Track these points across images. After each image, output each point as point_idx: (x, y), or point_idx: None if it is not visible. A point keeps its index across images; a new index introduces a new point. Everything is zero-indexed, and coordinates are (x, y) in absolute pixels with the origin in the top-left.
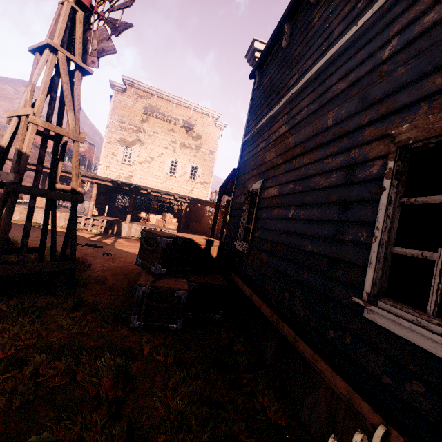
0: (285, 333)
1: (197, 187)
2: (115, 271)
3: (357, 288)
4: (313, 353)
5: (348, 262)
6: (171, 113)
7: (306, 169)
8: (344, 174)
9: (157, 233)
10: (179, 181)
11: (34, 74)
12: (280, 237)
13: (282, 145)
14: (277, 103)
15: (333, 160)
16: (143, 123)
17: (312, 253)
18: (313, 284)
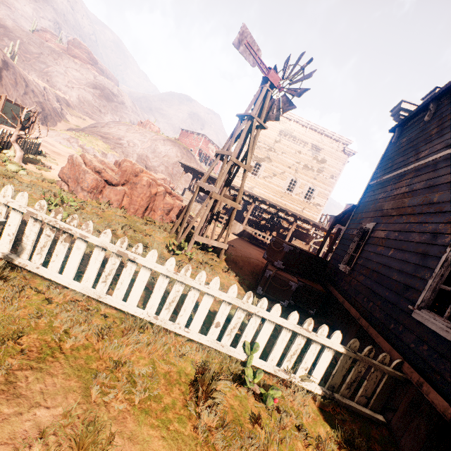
0: (362, 324)
1: (309, 207)
2: (243, 258)
3: (414, 303)
4: (376, 334)
5: (414, 289)
6: (302, 137)
7: (410, 226)
8: (431, 237)
9: (284, 241)
10: (293, 198)
11: (237, 131)
12: (377, 267)
13: (399, 201)
14: (406, 166)
15: (428, 226)
16: (275, 144)
17: (396, 280)
18: (390, 299)
